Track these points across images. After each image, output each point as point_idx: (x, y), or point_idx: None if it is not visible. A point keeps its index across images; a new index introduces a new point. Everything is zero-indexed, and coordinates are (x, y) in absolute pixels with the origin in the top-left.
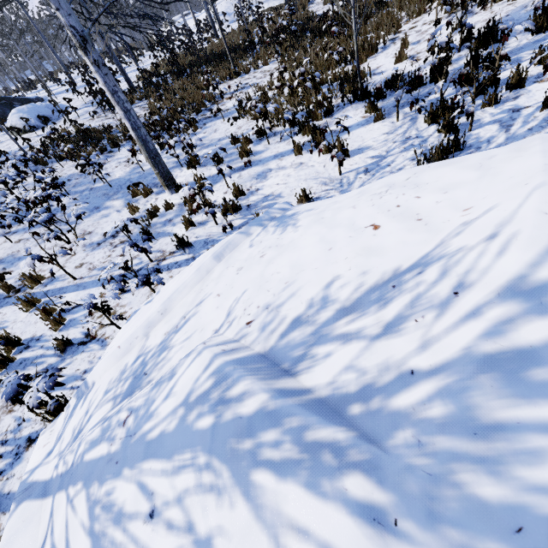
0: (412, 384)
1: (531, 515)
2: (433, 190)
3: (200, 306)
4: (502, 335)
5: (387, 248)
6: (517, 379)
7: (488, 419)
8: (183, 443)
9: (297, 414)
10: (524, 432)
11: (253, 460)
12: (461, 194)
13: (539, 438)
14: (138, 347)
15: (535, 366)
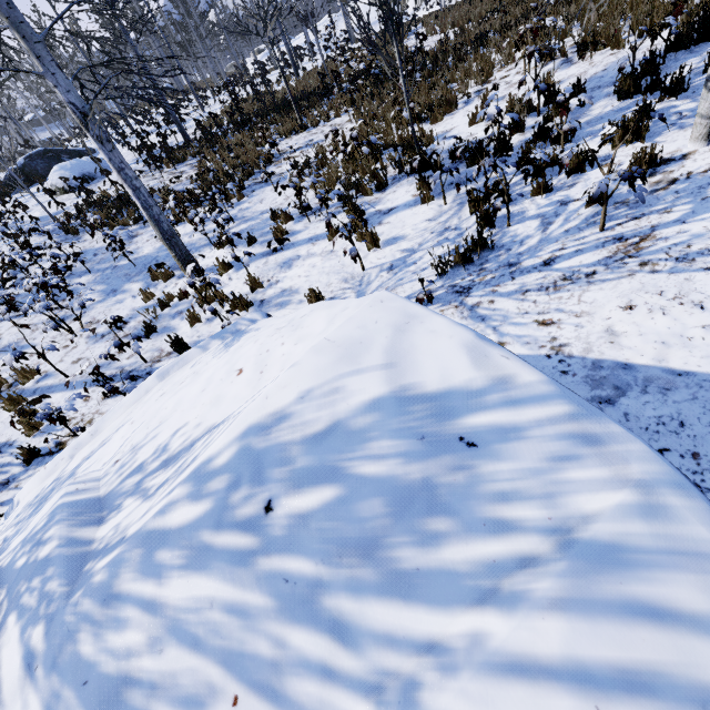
0: (115, 549)
1: (96, 671)
2: (295, 338)
3: (116, 433)
4: (164, 514)
5: (225, 400)
6: (148, 557)
7: (117, 588)
8: (3, 579)
9: (55, 565)
10: (127, 603)
11: (18, 603)
12: (298, 350)
13: (131, 610)
14: (60, 469)
15: (162, 547)
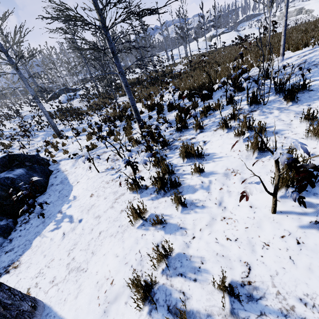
0: None
1: None
2: None
3: None
4: None
5: None
6: None
7: None
8: None
9: None
10: None
11: None
12: None
13: None
14: None
15: None
